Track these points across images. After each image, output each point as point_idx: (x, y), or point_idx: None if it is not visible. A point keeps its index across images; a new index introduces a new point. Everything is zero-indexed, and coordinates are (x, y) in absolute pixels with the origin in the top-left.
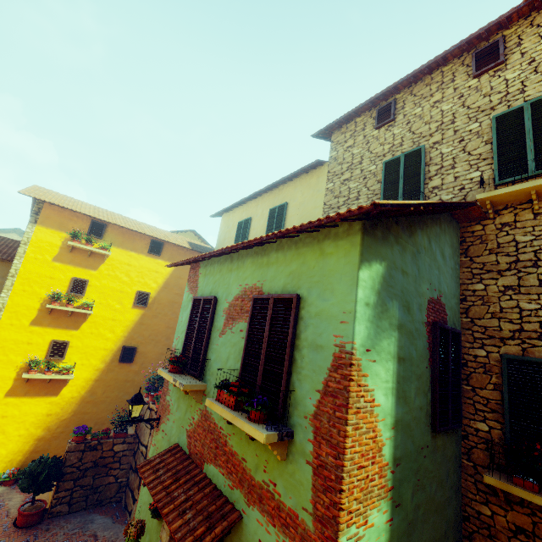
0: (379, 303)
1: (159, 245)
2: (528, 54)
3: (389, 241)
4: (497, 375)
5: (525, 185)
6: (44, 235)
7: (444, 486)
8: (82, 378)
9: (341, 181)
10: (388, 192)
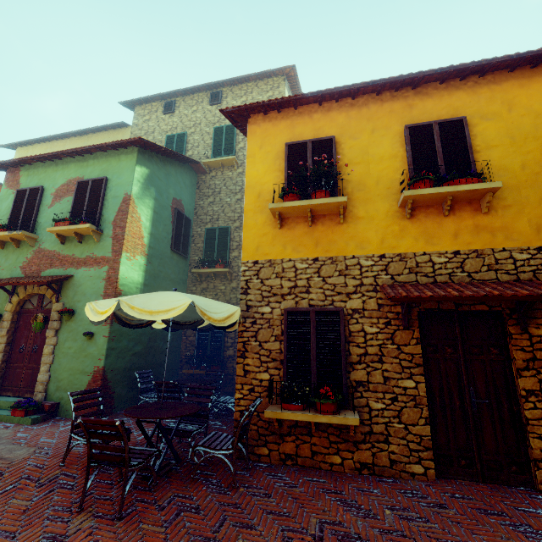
0: (145, 184)
1: None
2: (229, 104)
3: (152, 162)
4: (204, 237)
5: (217, 159)
6: None
7: (176, 276)
8: None
9: None
10: None
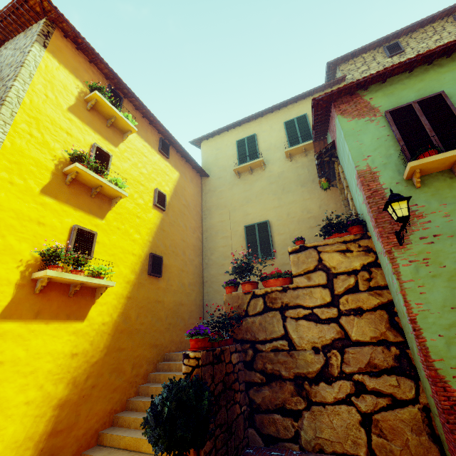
0: None
1: (167, 146)
2: None
3: None
4: None
5: None
6: (55, 71)
7: None
8: (112, 294)
9: None
10: None
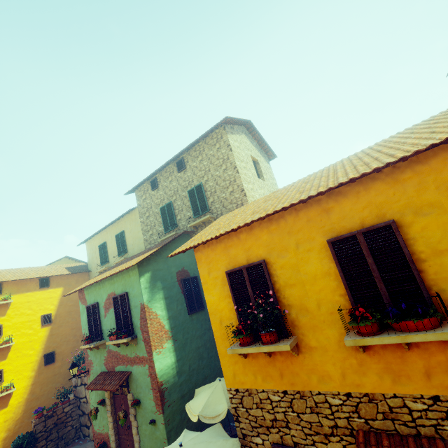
0: (151, 285)
1: (46, 280)
2: (191, 167)
3: (150, 263)
4: None
5: (197, 221)
6: None
7: (200, 330)
8: (22, 388)
9: (146, 217)
10: (165, 223)
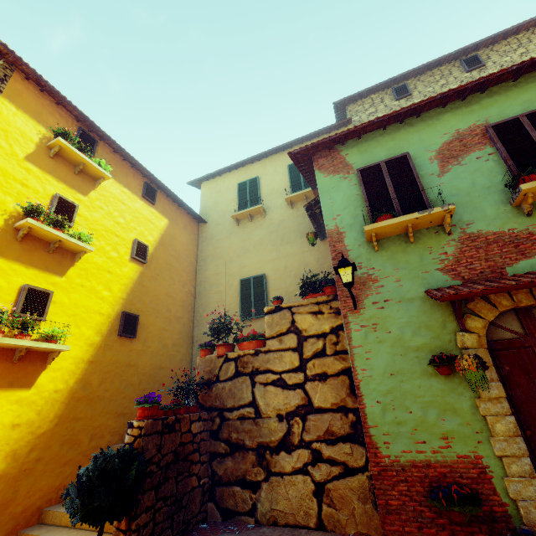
0: None
1: (153, 191)
2: (498, 63)
3: None
4: None
5: None
6: (12, 117)
7: None
8: (70, 358)
9: None
10: None
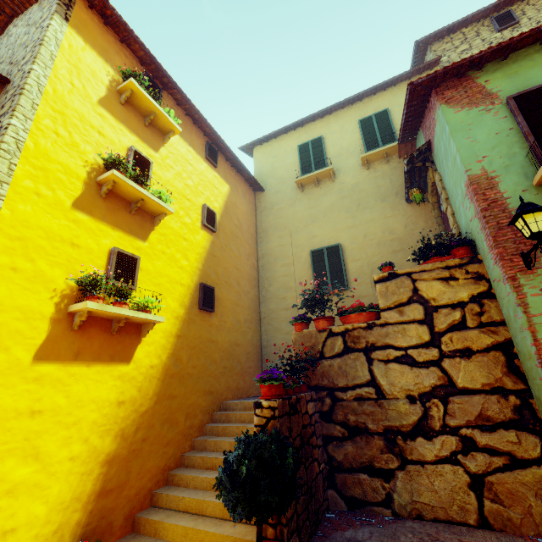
0: None
1: (214, 152)
2: None
3: None
4: None
5: None
6: (81, 52)
7: None
8: (160, 331)
9: None
10: None
